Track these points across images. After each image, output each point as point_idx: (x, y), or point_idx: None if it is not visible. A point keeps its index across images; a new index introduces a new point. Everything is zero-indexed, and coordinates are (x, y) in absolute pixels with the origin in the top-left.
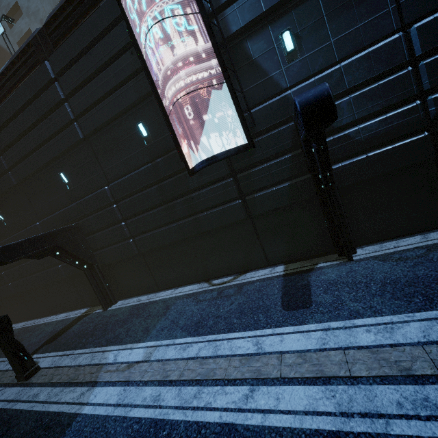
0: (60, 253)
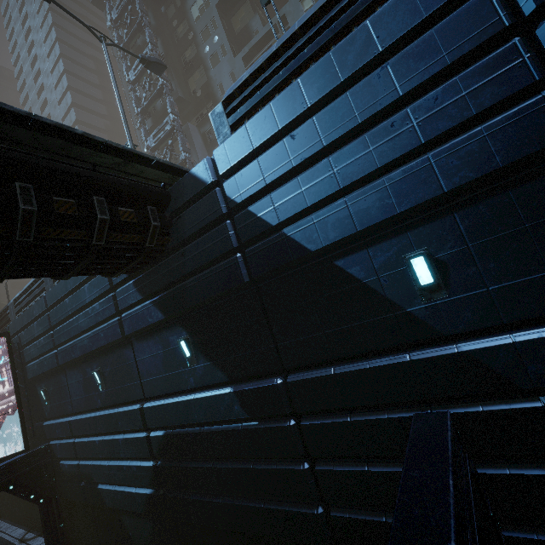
0: None
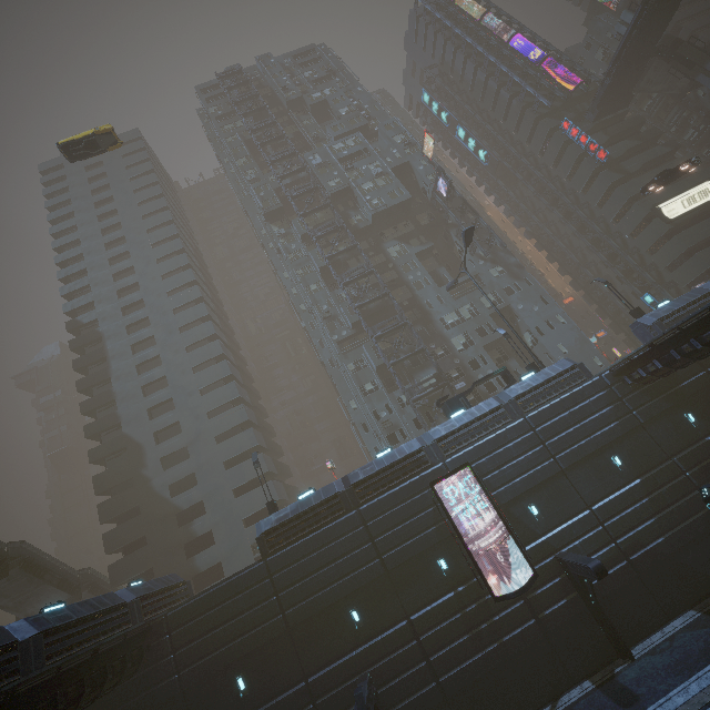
0: None
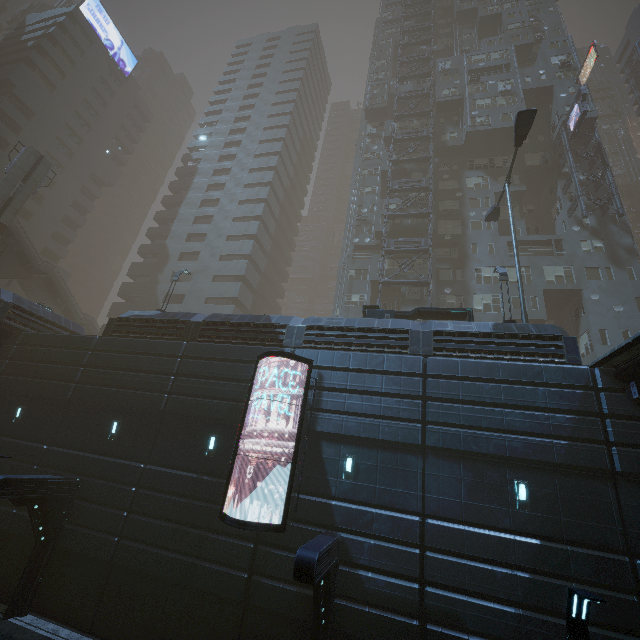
0: (38, 507)
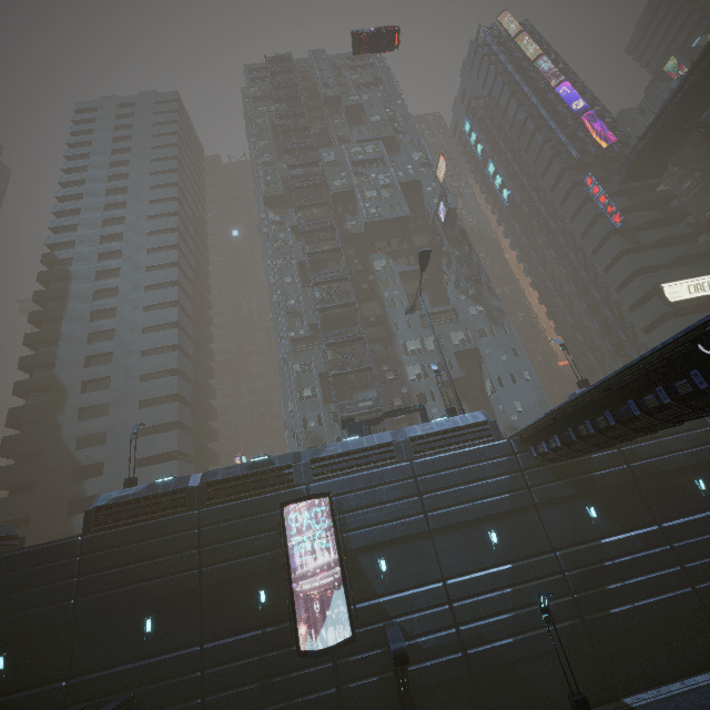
0: None
